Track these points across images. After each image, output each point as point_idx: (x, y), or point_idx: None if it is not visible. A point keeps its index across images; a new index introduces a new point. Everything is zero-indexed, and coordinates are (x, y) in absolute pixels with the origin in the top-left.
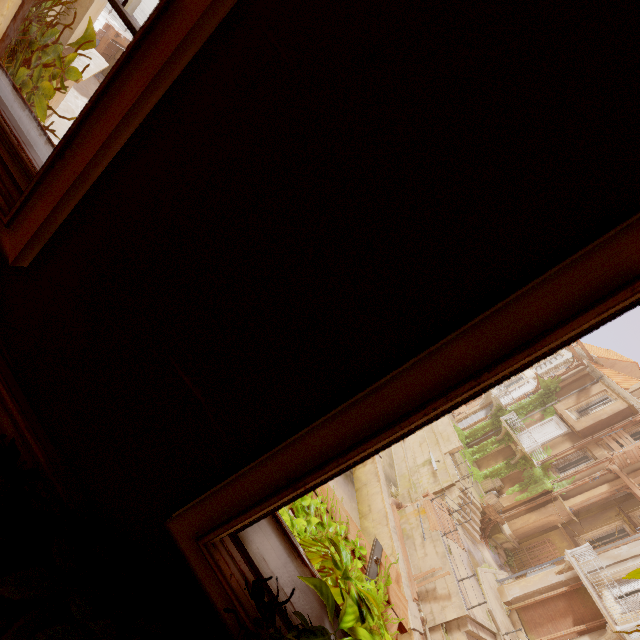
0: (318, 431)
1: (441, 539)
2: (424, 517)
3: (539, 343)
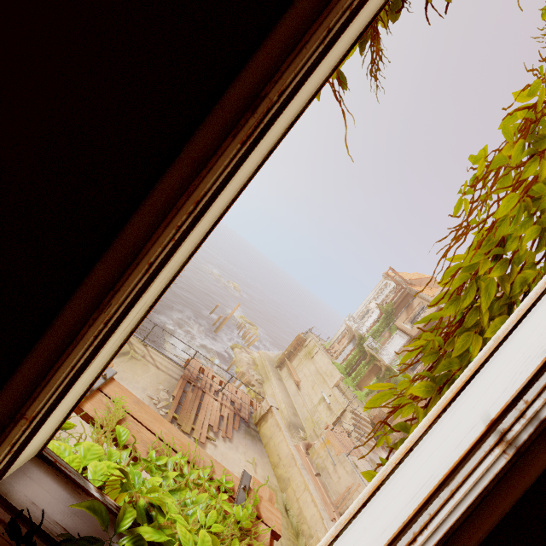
0: (23, 368)
1: (347, 459)
2: (330, 446)
3: (140, 254)
